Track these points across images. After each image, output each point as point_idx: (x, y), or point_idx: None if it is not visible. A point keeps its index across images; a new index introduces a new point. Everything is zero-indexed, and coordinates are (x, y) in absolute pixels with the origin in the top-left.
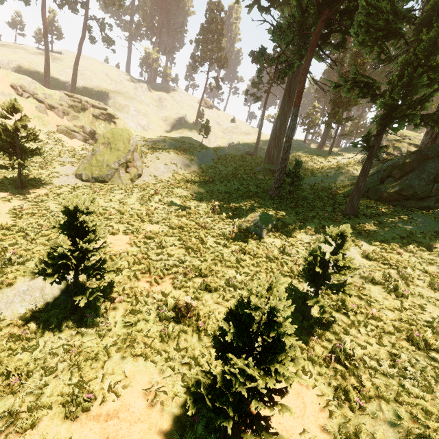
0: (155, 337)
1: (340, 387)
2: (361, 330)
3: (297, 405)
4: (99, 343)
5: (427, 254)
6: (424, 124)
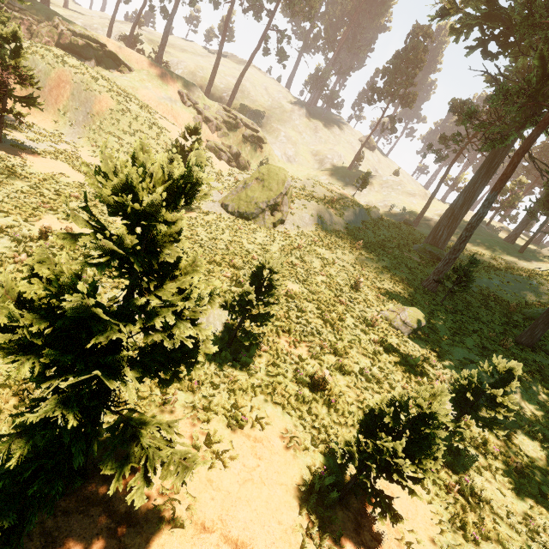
0: (291, 394)
1: (458, 515)
2: (497, 477)
3: (409, 509)
4: (248, 380)
5: None
6: None
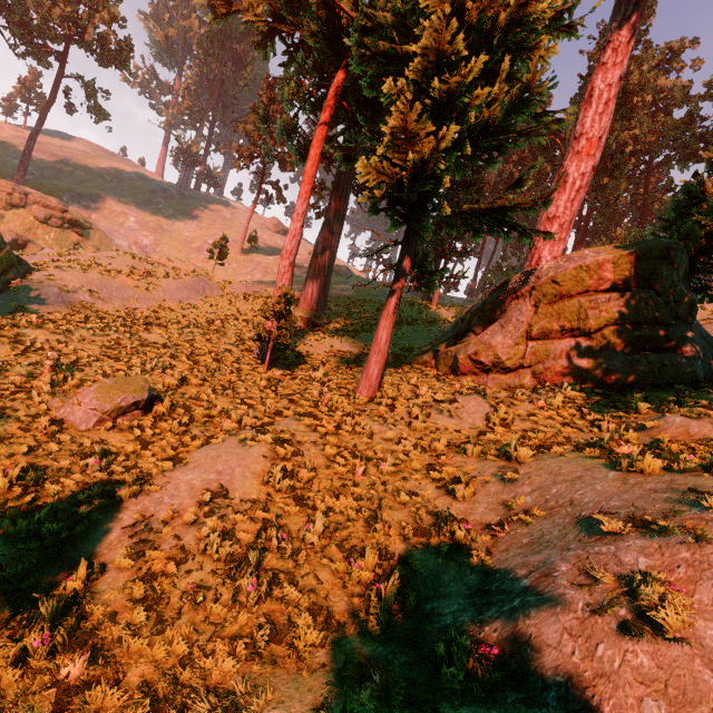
0: None
1: None
2: None
3: None
4: None
5: (417, 479)
6: (488, 229)
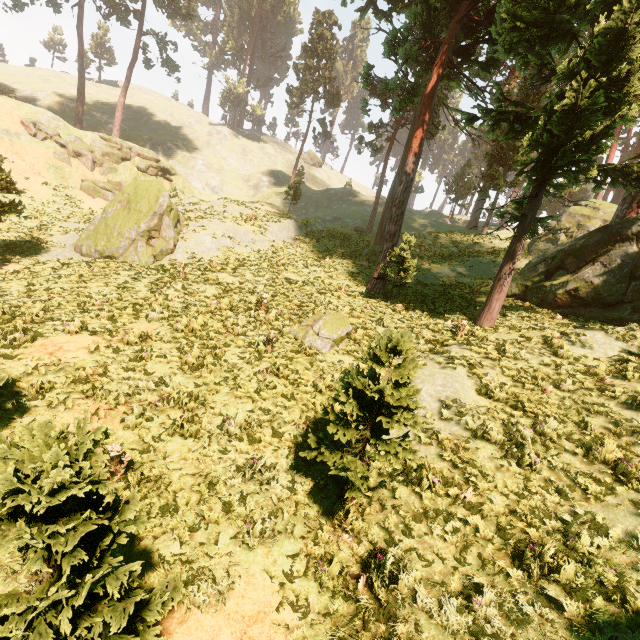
0: None
1: None
2: (436, 529)
3: None
4: None
5: (595, 396)
6: (611, 181)
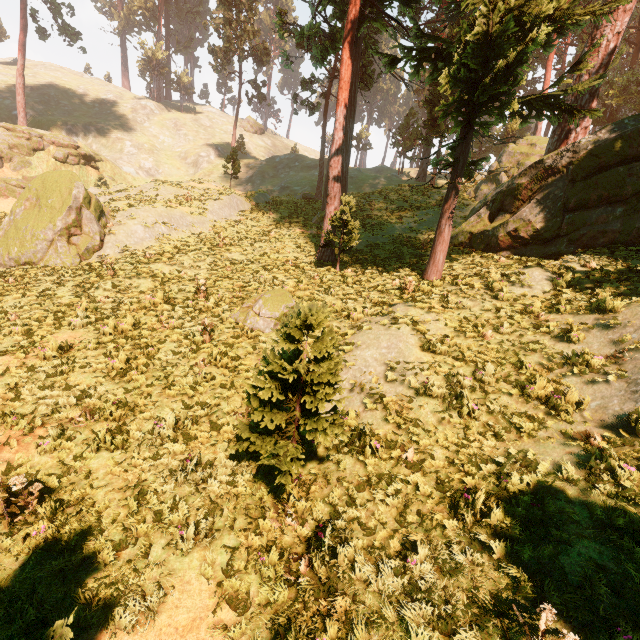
0: None
1: (279, 638)
2: (378, 494)
3: None
4: None
5: (531, 334)
6: (536, 114)
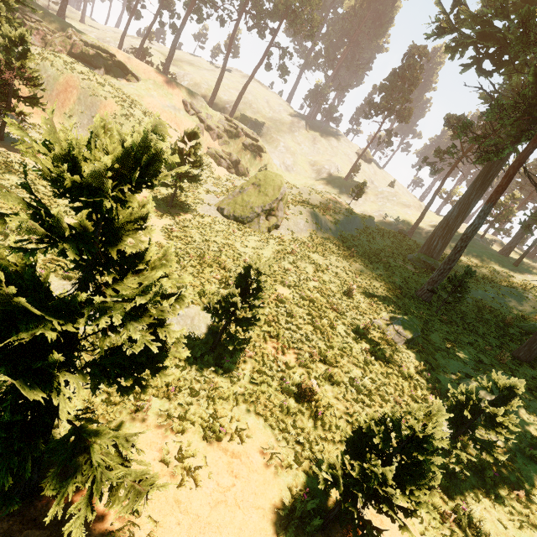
0: (275, 404)
1: None
2: (498, 506)
3: None
4: (229, 388)
5: None
6: None
